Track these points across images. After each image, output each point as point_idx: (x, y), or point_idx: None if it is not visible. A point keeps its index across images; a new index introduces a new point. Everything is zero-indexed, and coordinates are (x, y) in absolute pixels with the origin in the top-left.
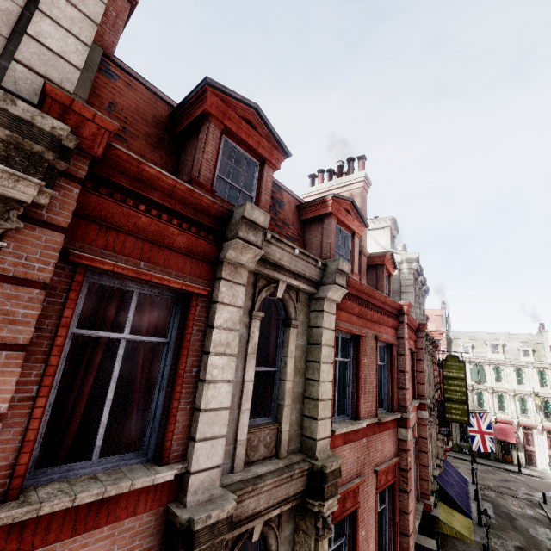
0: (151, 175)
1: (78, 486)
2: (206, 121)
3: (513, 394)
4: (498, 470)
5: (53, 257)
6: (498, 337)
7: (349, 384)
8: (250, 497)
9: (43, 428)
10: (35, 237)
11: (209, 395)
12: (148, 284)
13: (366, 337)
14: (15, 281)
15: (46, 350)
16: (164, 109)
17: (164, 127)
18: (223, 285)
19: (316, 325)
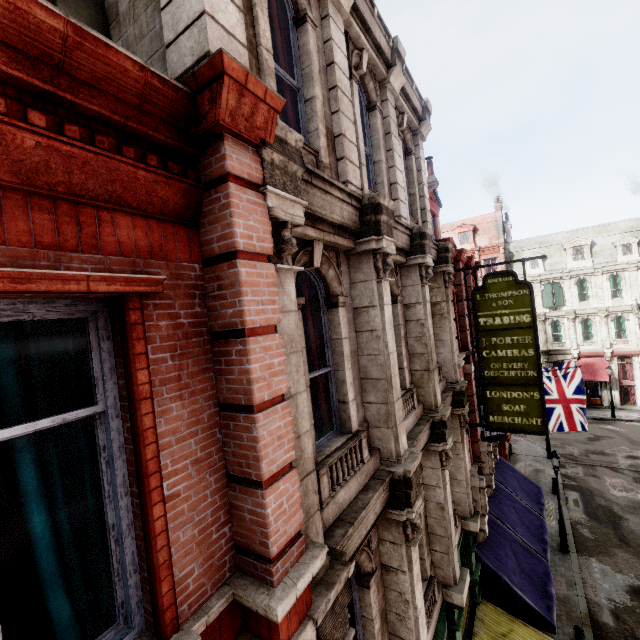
0: None
1: None
2: None
3: (606, 315)
4: None
5: None
6: (584, 235)
7: None
8: None
9: None
10: None
11: None
12: None
13: None
14: None
15: None
16: None
17: None
18: None
19: None
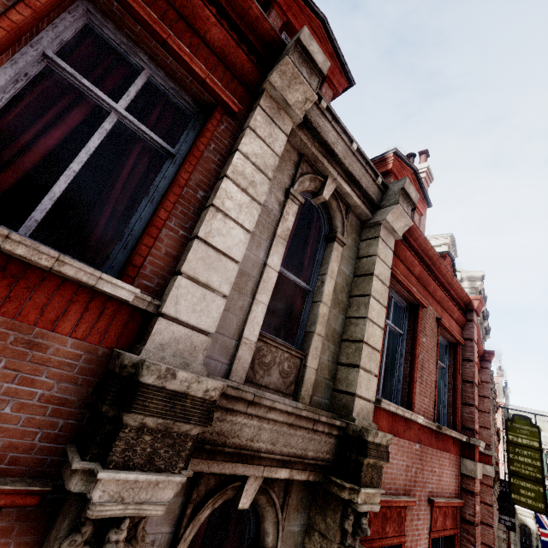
0: None
1: None
2: (268, 10)
3: None
4: None
5: None
6: None
7: (399, 363)
8: (248, 415)
9: None
10: None
11: (214, 226)
12: (164, 68)
13: (426, 311)
14: None
15: None
16: None
17: None
18: (259, 113)
19: (367, 253)
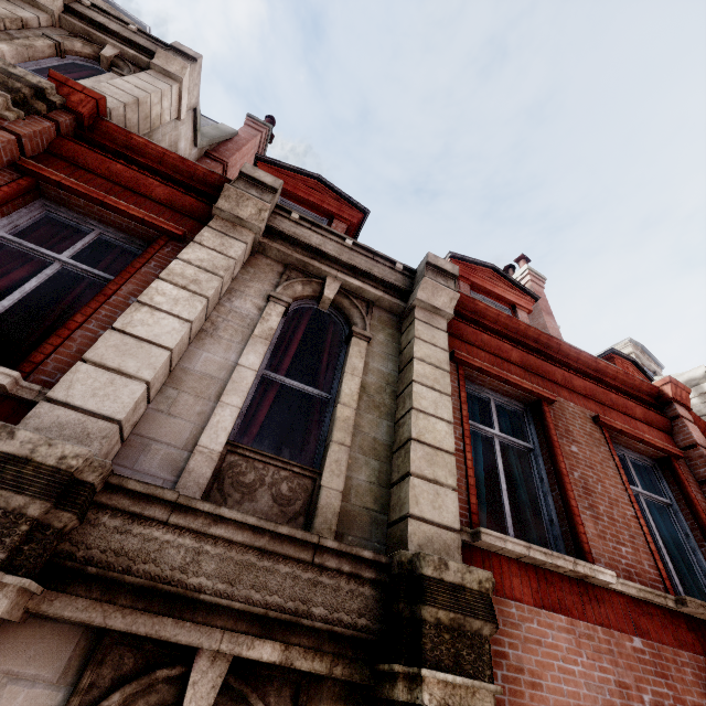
0: (140, 143)
1: None
2: None
3: None
4: None
5: None
6: None
7: (543, 493)
8: (174, 528)
9: None
10: None
11: (137, 318)
12: (113, 225)
13: (562, 409)
14: None
15: None
16: None
17: None
18: (207, 231)
19: (407, 342)
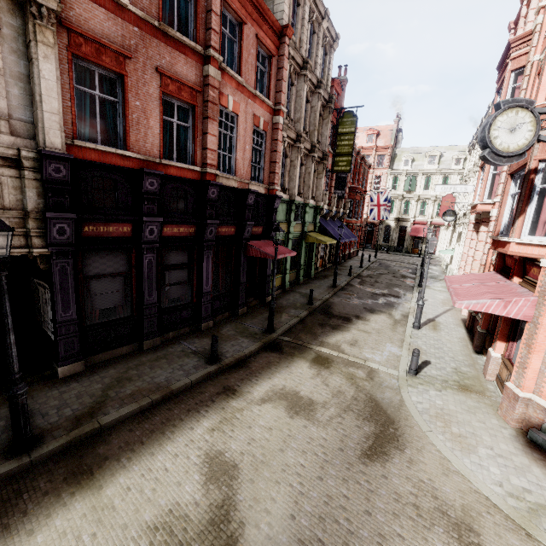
0: None
1: None
2: None
3: (434, 199)
4: (402, 256)
5: None
6: (439, 149)
7: None
8: None
9: None
10: None
11: None
12: None
13: None
14: None
15: None
16: None
17: None
18: None
19: None
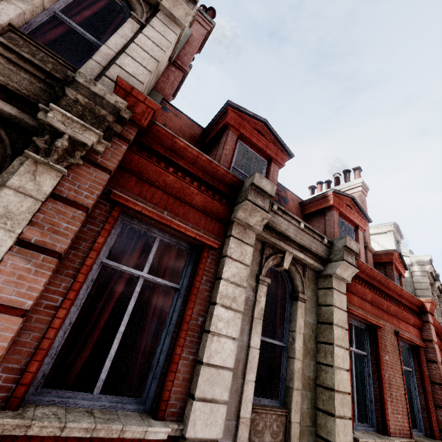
0: (181, 146)
1: (72, 415)
2: (226, 130)
3: None
4: None
5: (98, 189)
6: None
7: (369, 384)
8: None
9: (60, 345)
10: (89, 173)
11: (212, 348)
12: (168, 233)
13: (384, 329)
14: (66, 202)
15: (77, 267)
16: (198, 130)
17: (197, 141)
18: (232, 241)
19: (325, 302)
